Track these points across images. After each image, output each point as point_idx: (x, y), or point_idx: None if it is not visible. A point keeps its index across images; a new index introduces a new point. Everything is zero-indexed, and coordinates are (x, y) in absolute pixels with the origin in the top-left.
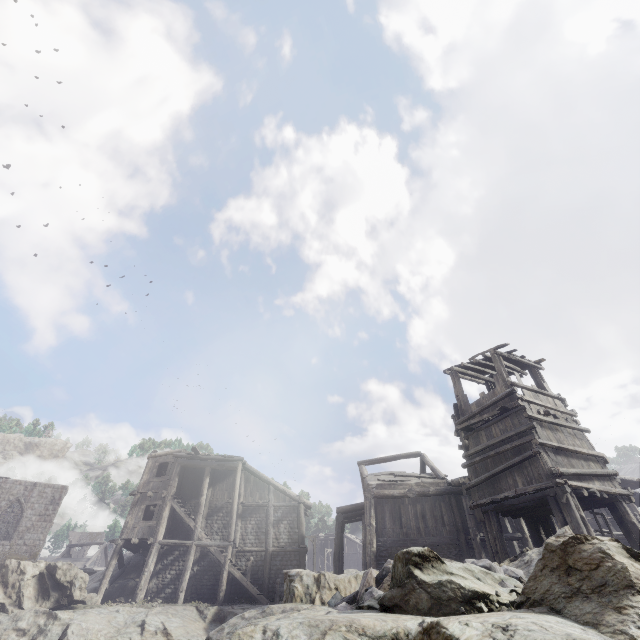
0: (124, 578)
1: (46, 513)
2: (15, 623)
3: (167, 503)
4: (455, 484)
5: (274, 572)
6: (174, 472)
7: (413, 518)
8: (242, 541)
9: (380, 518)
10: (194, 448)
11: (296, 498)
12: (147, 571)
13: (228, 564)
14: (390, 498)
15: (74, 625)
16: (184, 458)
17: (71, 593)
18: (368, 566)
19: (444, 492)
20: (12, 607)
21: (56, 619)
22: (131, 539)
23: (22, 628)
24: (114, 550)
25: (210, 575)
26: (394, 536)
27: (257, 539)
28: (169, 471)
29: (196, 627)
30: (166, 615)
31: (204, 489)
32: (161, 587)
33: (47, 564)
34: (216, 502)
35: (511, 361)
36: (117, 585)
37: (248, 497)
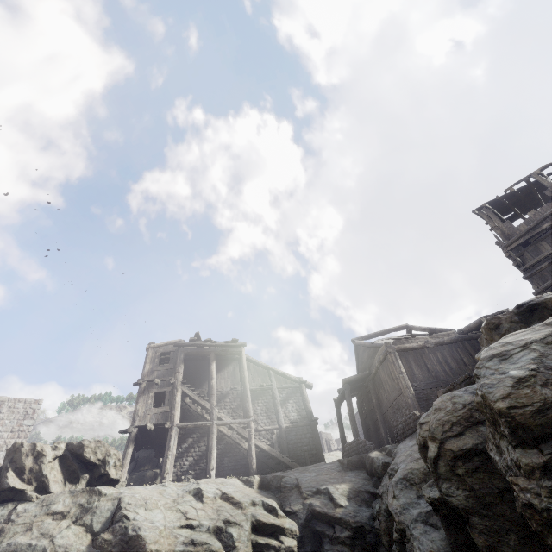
0: (138, 471)
1: (19, 429)
2: (46, 508)
3: (177, 388)
4: (472, 327)
5: (291, 446)
6: (178, 360)
7: (437, 363)
8: (254, 422)
9: (407, 367)
10: (197, 334)
11: (297, 379)
12: (171, 454)
13: (253, 438)
14: (411, 350)
15: (126, 498)
16: (185, 347)
17: (106, 472)
18: (412, 407)
19: (457, 340)
20: (35, 493)
21: (101, 495)
22: (145, 426)
23: (58, 511)
24: (128, 439)
25: (229, 456)
26: (425, 380)
27: (268, 419)
28: (172, 360)
29: (250, 492)
30: (217, 483)
31: (213, 373)
32: (180, 474)
33: (68, 445)
34: (221, 389)
35: (542, 190)
36: (135, 476)
37: (251, 383)
